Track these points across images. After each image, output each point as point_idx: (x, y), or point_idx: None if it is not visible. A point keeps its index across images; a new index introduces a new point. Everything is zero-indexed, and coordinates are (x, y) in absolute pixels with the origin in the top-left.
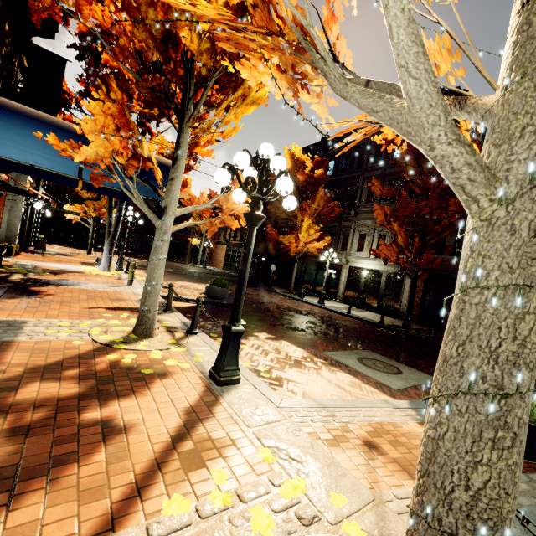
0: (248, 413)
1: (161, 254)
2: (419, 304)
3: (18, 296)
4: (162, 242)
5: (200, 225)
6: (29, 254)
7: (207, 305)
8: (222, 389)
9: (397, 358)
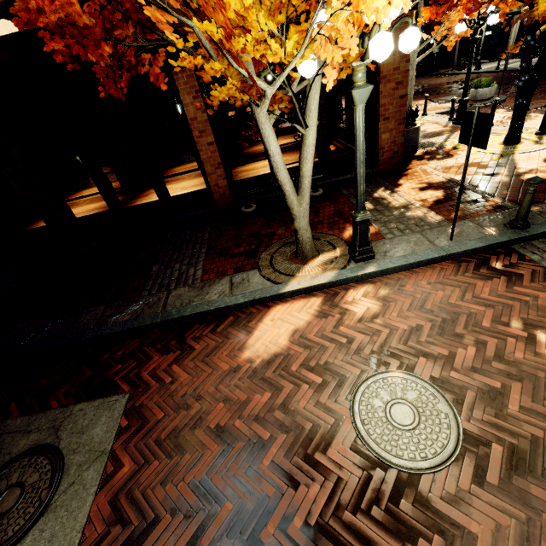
0: None
1: None
2: None
3: None
4: None
5: None
6: None
7: None
8: None
9: None
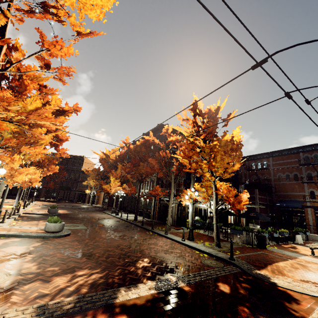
0: None
1: None
2: (157, 211)
3: None
4: None
5: (90, 183)
6: None
7: (43, 215)
8: None
9: (91, 225)
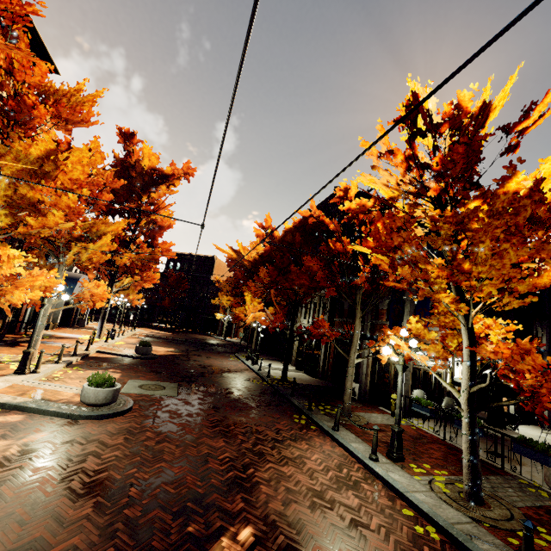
0: (4, 379)
1: (41, 322)
2: (331, 364)
3: (6, 346)
4: (42, 316)
5: (223, 302)
6: (68, 329)
7: (125, 357)
8: (12, 375)
9: (189, 388)
